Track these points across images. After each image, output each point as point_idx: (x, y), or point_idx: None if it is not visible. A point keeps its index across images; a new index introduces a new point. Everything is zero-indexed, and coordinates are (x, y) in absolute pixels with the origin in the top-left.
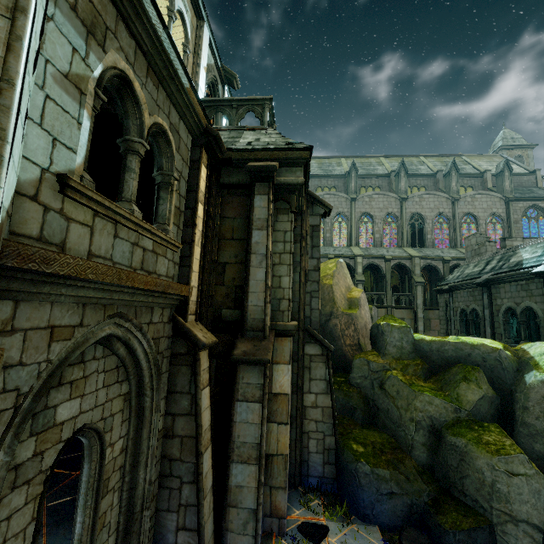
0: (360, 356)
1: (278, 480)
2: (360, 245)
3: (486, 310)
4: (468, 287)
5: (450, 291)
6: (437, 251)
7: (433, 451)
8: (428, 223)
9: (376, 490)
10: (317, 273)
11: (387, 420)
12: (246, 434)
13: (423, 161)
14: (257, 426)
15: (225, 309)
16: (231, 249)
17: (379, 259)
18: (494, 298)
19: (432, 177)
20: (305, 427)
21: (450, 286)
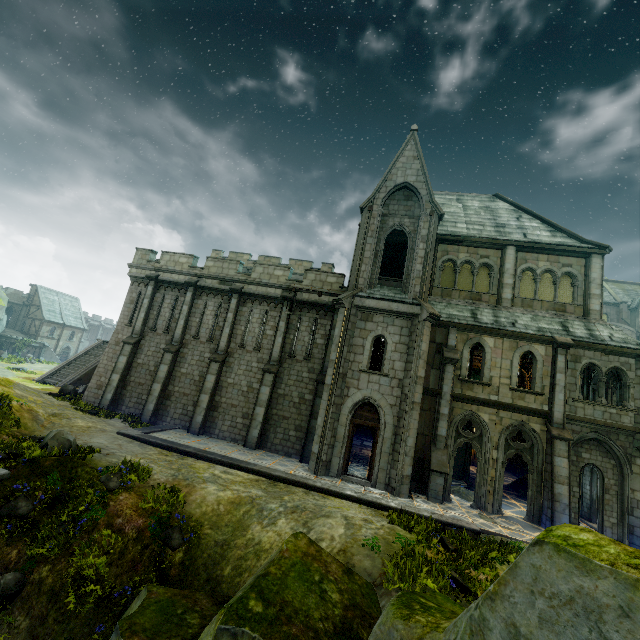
0: None
1: None
2: None
3: None
4: None
5: None
6: None
7: None
8: None
9: None
10: None
11: None
12: None
13: (604, 287)
14: None
15: None
16: None
17: None
18: None
19: (615, 306)
20: None
21: None
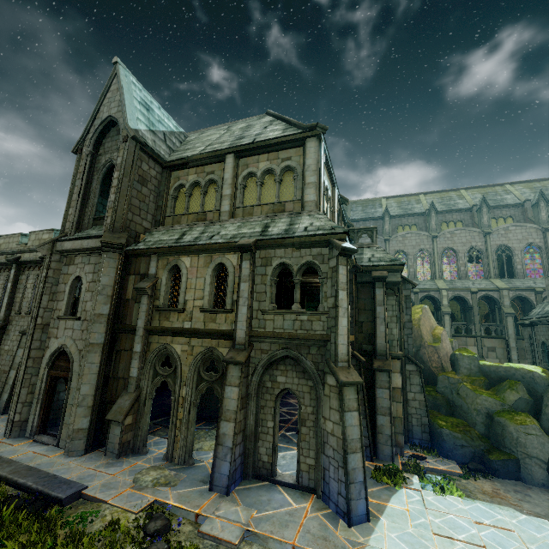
0: (443, 374)
1: (398, 429)
2: (446, 272)
3: None
4: (546, 323)
5: (532, 325)
6: (528, 281)
7: (489, 427)
8: (517, 254)
9: (453, 443)
10: (410, 323)
11: (461, 411)
12: (383, 403)
13: (509, 190)
14: (388, 399)
15: (364, 345)
16: (365, 315)
17: (464, 292)
18: None
19: (519, 206)
20: (409, 411)
21: (531, 322)
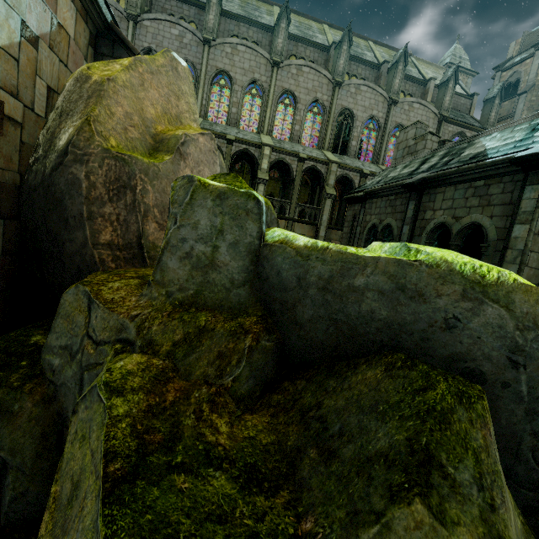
0: (89, 279)
1: None
2: None
3: (406, 227)
4: (390, 194)
5: (365, 199)
6: (358, 162)
7: None
8: (358, 125)
9: None
10: None
11: None
12: None
13: (371, 47)
14: None
15: None
16: None
17: (292, 157)
18: (422, 210)
19: (376, 68)
20: None
21: (367, 192)
